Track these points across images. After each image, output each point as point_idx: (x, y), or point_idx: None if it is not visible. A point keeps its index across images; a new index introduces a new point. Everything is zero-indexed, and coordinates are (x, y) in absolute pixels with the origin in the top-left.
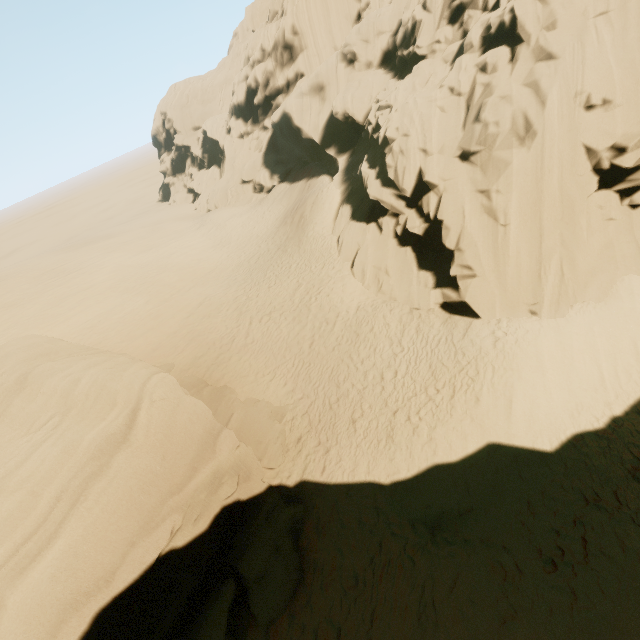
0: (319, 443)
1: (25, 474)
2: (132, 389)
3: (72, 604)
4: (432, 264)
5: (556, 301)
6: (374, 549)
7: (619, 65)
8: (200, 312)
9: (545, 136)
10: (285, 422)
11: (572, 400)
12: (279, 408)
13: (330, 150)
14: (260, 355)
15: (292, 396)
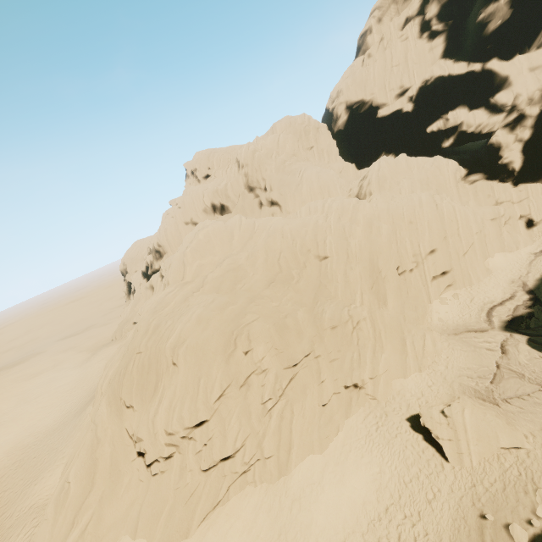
0: None
1: None
2: None
3: None
4: None
5: None
6: None
7: (137, 387)
8: None
9: (98, 424)
10: None
11: None
12: None
13: None
14: None
15: None
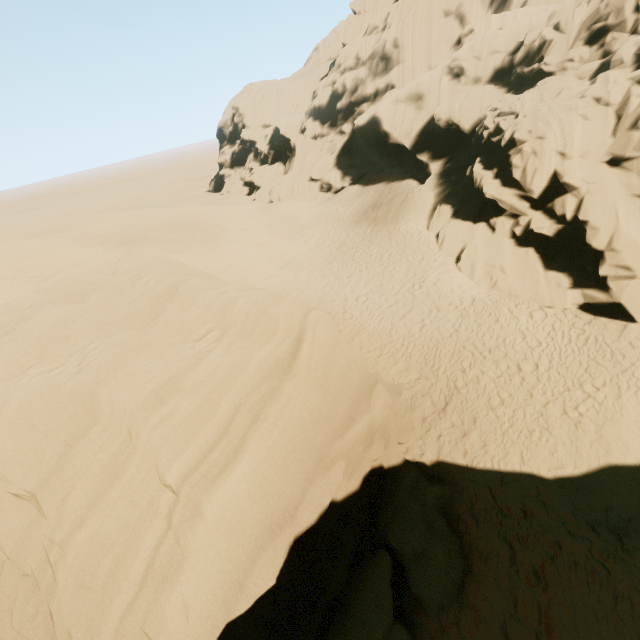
0: (452, 425)
1: (199, 378)
2: (293, 319)
3: (269, 530)
4: (564, 265)
5: None
6: (551, 547)
7: None
8: (287, 283)
9: None
10: (404, 399)
11: None
12: (394, 385)
13: (422, 155)
14: (362, 331)
15: (406, 375)
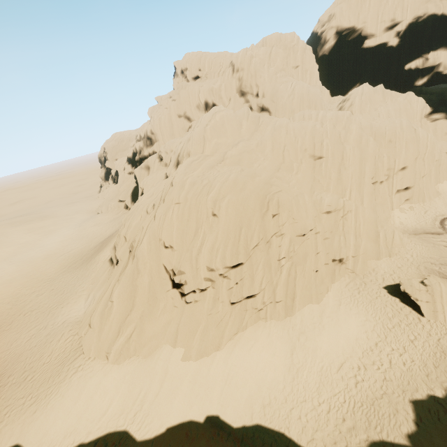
0: None
1: None
2: None
3: None
4: None
5: (119, 353)
6: None
7: (177, 231)
8: (7, 298)
9: (139, 258)
10: None
11: (75, 425)
12: None
13: None
14: (3, 340)
15: None
